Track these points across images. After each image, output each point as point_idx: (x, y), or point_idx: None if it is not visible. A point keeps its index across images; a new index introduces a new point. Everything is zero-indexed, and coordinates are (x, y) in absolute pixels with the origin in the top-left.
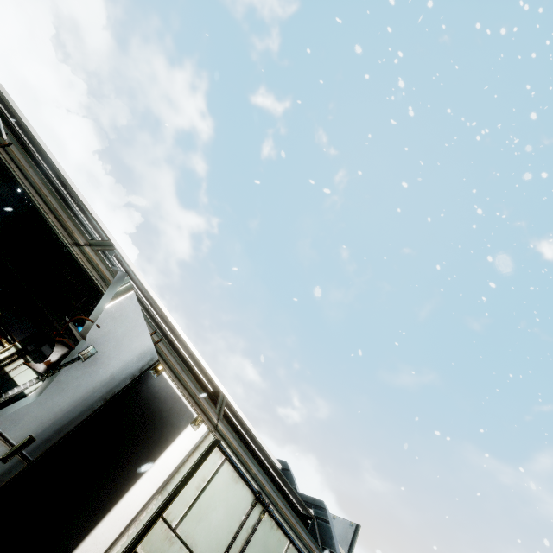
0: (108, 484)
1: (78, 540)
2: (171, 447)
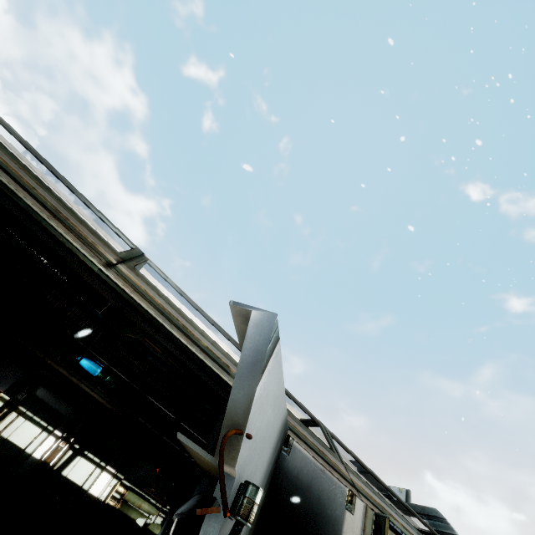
0: None
1: None
2: None
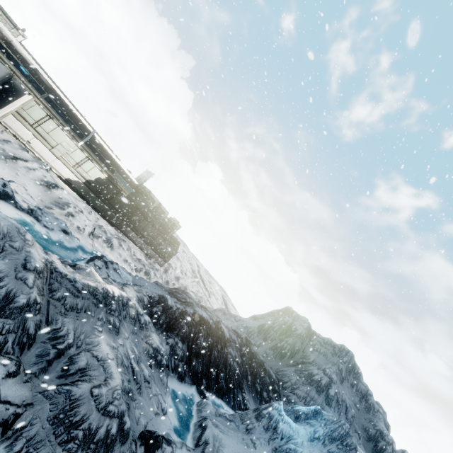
0: (9, 99)
1: (6, 105)
2: (23, 97)
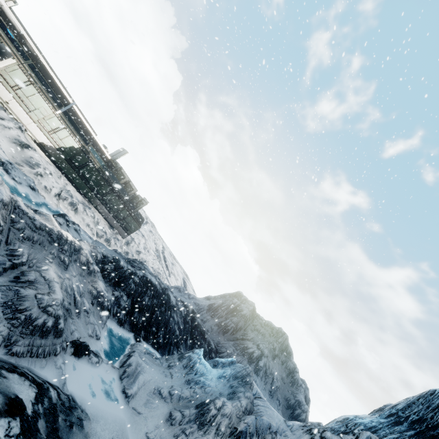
0: None
1: None
2: (7, 60)
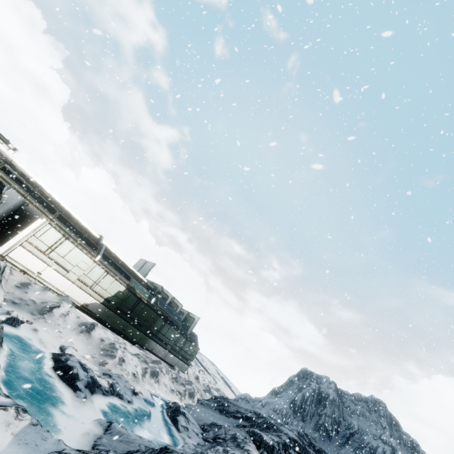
0: (18, 228)
1: (13, 237)
2: (35, 223)
